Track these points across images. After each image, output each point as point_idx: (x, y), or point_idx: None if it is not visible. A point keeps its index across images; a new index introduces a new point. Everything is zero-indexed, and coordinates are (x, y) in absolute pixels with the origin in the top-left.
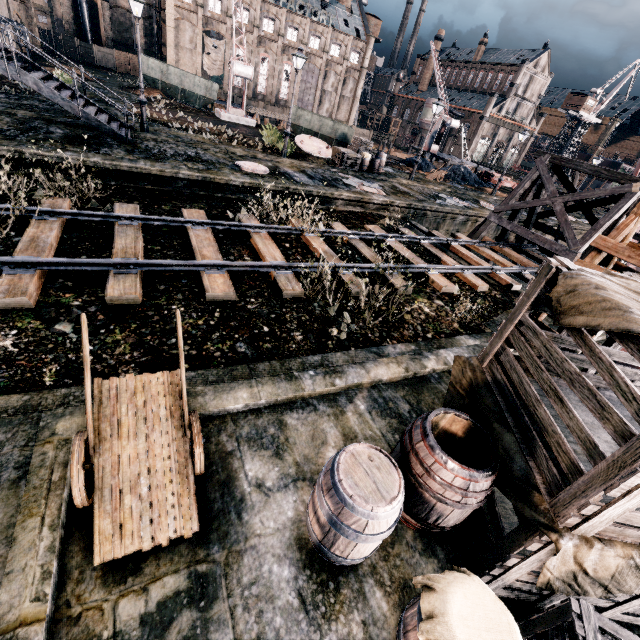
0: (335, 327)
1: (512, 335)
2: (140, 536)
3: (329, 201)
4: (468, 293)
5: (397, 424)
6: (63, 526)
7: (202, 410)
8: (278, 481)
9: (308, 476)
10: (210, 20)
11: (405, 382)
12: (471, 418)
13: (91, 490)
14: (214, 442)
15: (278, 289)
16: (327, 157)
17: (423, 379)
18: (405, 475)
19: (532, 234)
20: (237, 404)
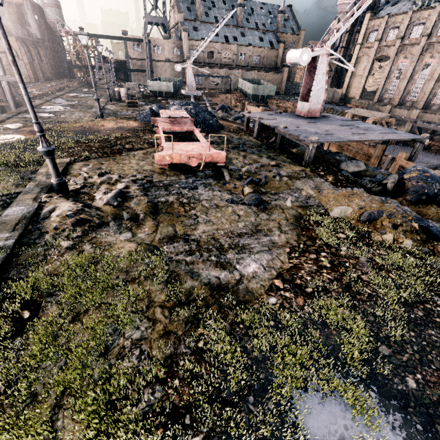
0: None
1: None
2: None
3: None
4: None
5: None
6: None
7: None
8: None
9: None
10: (383, 48)
11: None
12: None
13: None
14: None
15: None
16: None
17: None
18: None
19: None
20: None
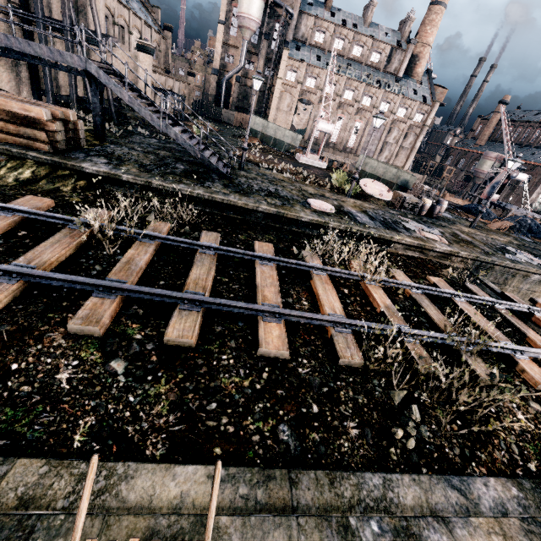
0: (399, 424)
1: None
2: None
3: (388, 243)
4: None
5: None
6: None
7: None
8: None
9: None
10: (305, 92)
11: None
12: None
13: None
14: None
15: (334, 351)
16: (387, 199)
17: None
18: None
19: None
20: None
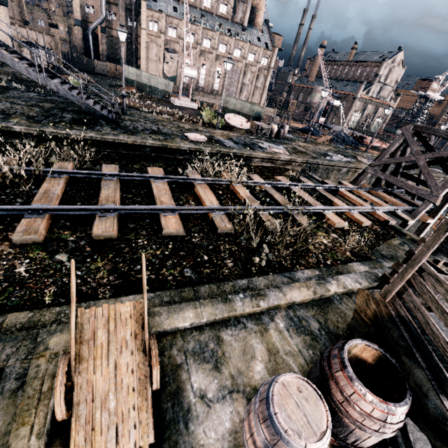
0: (257, 256)
1: (413, 278)
2: (107, 447)
3: (249, 159)
4: (355, 227)
5: (310, 340)
6: (47, 433)
7: (158, 328)
8: (217, 392)
9: (241, 388)
10: (169, 41)
11: (313, 303)
12: (380, 349)
13: (71, 401)
14: (167, 355)
15: (214, 226)
16: (246, 128)
17: (327, 300)
18: (325, 398)
19: (401, 182)
20: (185, 323)
